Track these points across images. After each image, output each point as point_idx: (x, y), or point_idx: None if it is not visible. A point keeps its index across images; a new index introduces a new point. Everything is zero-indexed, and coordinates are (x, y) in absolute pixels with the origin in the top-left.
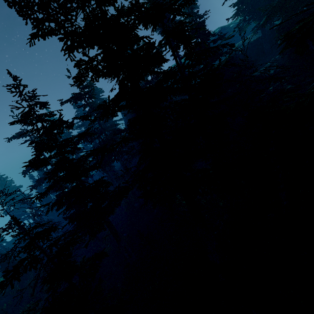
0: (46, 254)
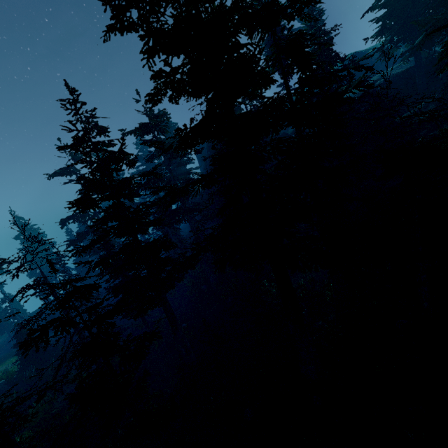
0: (82, 319)
